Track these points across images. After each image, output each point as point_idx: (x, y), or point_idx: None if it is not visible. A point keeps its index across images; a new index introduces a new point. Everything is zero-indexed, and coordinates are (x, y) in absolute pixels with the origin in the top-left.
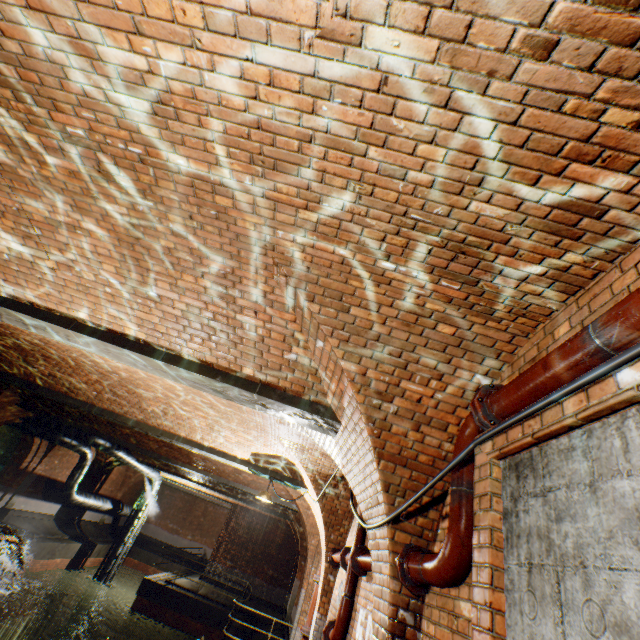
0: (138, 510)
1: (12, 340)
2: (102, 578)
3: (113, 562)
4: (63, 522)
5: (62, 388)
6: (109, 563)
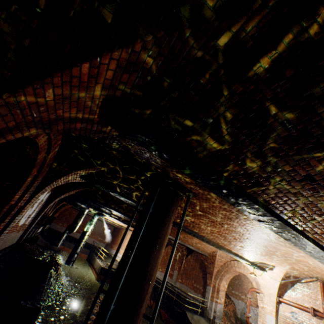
0: (86, 231)
1: (204, 214)
2: (70, 263)
3: (75, 256)
4: (42, 234)
5: (186, 224)
6: (73, 256)
